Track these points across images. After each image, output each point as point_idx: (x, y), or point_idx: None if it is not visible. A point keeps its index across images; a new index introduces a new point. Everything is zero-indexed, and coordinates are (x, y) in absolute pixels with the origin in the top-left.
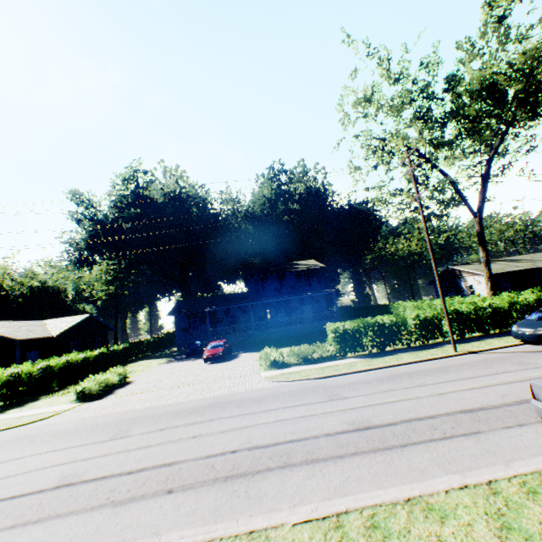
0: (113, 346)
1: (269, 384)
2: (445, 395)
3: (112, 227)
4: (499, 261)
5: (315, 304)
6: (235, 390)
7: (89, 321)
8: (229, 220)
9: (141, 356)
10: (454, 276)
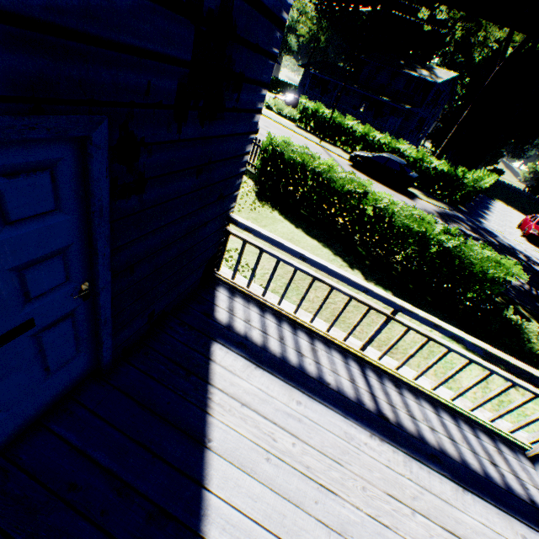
0: None
1: None
2: None
3: None
4: None
5: (402, 120)
6: None
7: None
8: None
9: None
10: None
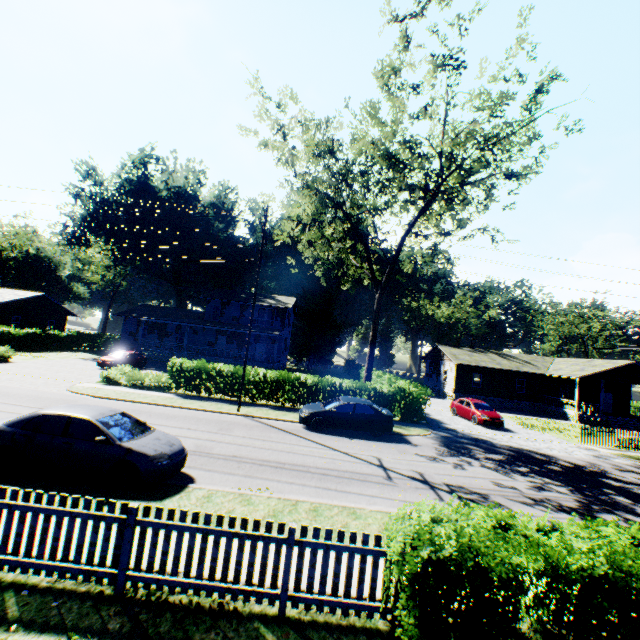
0: (53, 330)
1: (57, 390)
2: None
3: (110, 210)
4: (493, 353)
5: (271, 344)
6: (24, 386)
7: (43, 300)
8: (225, 233)
9: (95, 350)
10: (439, 356)
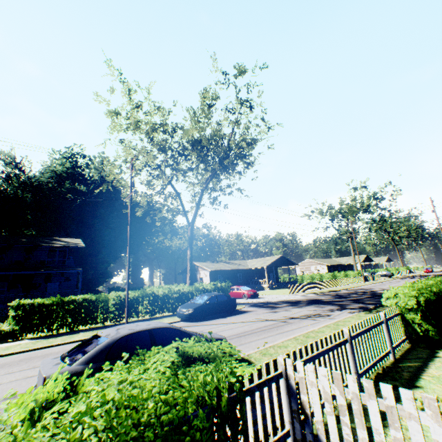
0: None
1: None
2: (33, 377)
3: None
4: (222, 262)
5: (64, 282)
6: None
7: None
8: None
9: None
10: (195, 269)
